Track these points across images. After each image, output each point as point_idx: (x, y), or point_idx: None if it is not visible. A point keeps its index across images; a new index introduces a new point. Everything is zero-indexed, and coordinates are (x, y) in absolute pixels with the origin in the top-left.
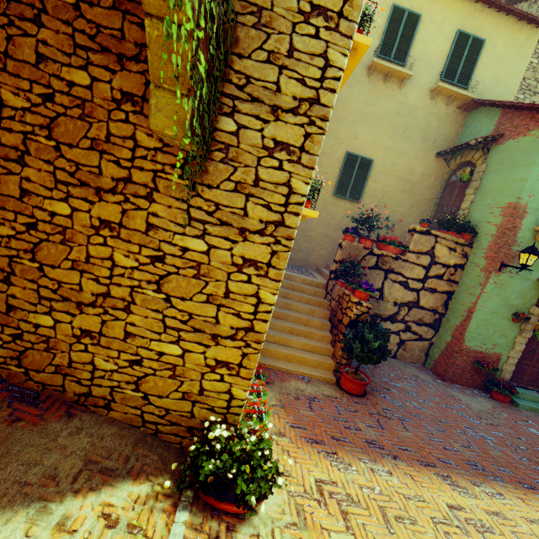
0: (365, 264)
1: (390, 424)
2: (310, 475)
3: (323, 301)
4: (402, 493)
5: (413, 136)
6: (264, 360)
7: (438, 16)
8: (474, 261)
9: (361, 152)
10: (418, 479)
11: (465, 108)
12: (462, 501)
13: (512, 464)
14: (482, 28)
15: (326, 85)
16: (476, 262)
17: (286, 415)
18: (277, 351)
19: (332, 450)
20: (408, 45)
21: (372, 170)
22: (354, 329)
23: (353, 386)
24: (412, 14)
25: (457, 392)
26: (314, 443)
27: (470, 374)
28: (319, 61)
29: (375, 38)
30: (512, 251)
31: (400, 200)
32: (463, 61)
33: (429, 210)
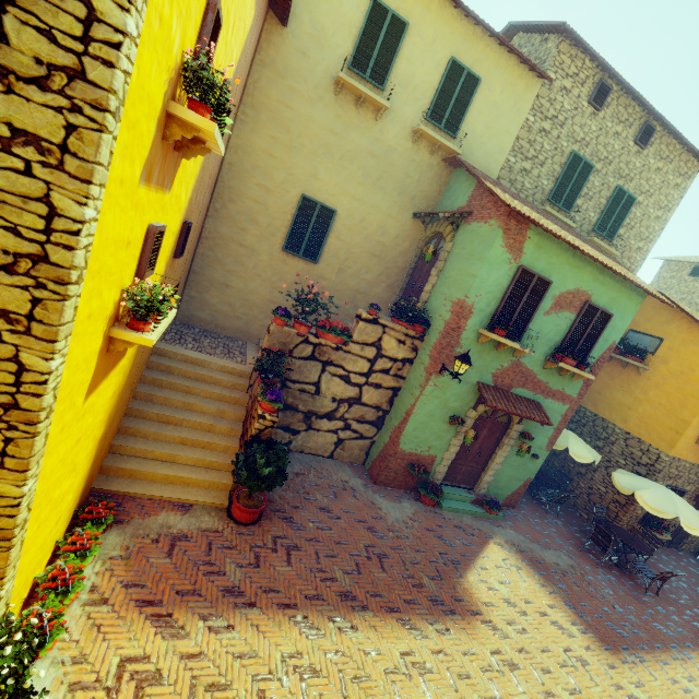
0: (298, 353)
1: (271, 558)
2: (116, 654)
3: (241, 398)
4: (234, 651)
5: (388, 186)
6: (131, 485)
7: (430, 30)
8: (422, 357)
9: (322, 198)
10: (264, 629)
11: (450, 162)
12: (305, 645)
13: (390, 586)
14: (480, 61)
15: (56, 239)
16: (423, 359)
17: (125, 570)
18: (153, 473)
19: (168, 611)
20: (389, 63)
21: (335, 223)
22: (249, 450)
23: (242, 515)
24: (397, 19)
25: (384, 498)
26: (147, 606)
27: (404, 476)
28: (39, 207)
29: (347, 40)
30: (455, 353)
31: (368, 265)
32: (454, 101)
33: (400, 281)
